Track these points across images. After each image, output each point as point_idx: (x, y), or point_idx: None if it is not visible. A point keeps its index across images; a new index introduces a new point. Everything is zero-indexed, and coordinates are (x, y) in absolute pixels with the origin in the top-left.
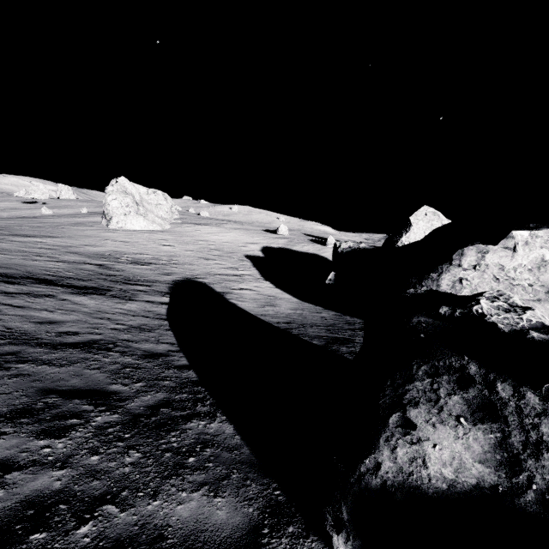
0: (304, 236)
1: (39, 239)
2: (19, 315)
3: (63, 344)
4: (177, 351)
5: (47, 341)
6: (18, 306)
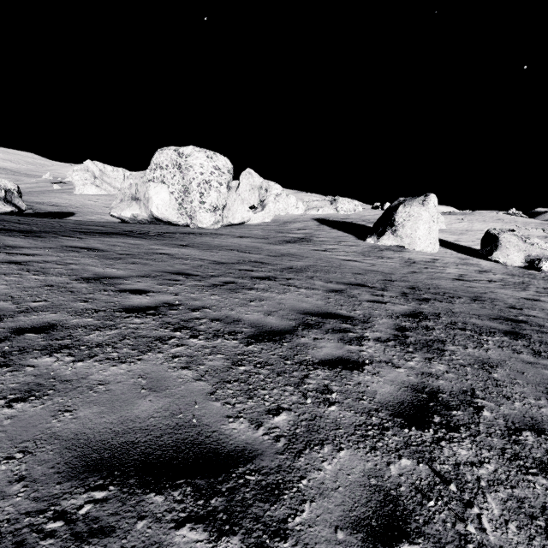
0: None
1: None
2: None
3: None
4: None
5: None
6: None
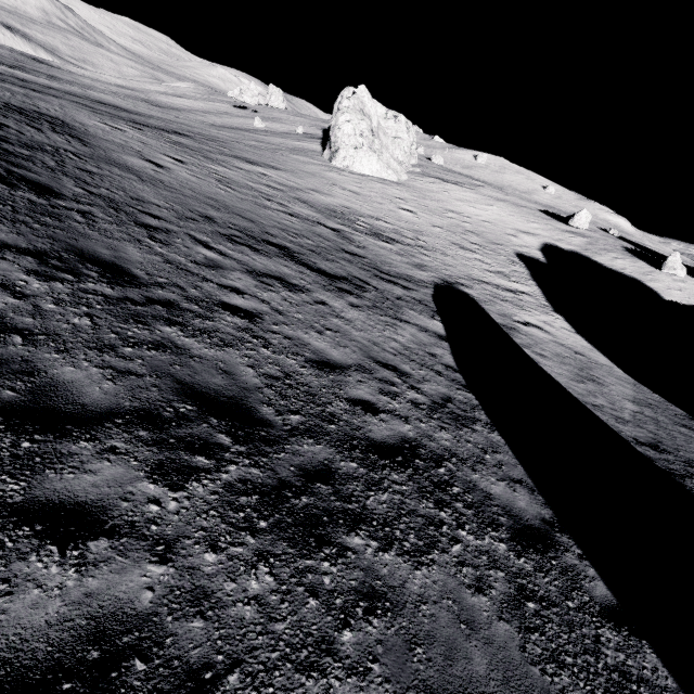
0: (611, 237)
1: (263, 170)
2: (286, 335)
3: (373, 447)
4: (556, 525)
5: (348, 431)
6: (278, 310)
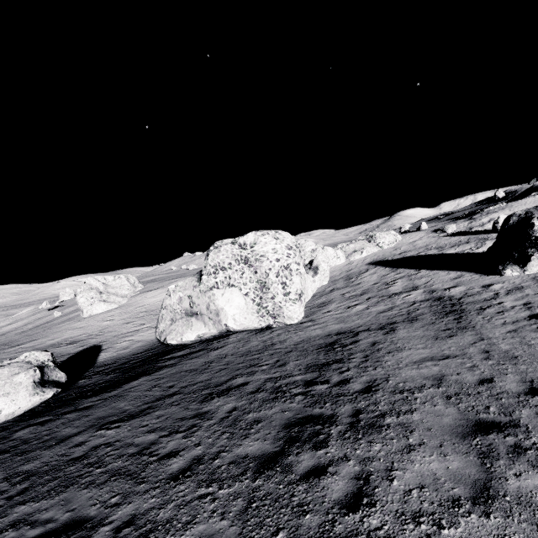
0: None
1: (22, 346)
2: None
3: None
4: None
5: None
6: None
